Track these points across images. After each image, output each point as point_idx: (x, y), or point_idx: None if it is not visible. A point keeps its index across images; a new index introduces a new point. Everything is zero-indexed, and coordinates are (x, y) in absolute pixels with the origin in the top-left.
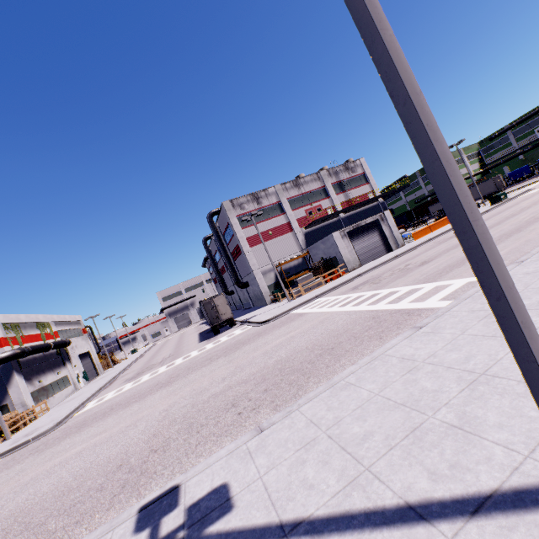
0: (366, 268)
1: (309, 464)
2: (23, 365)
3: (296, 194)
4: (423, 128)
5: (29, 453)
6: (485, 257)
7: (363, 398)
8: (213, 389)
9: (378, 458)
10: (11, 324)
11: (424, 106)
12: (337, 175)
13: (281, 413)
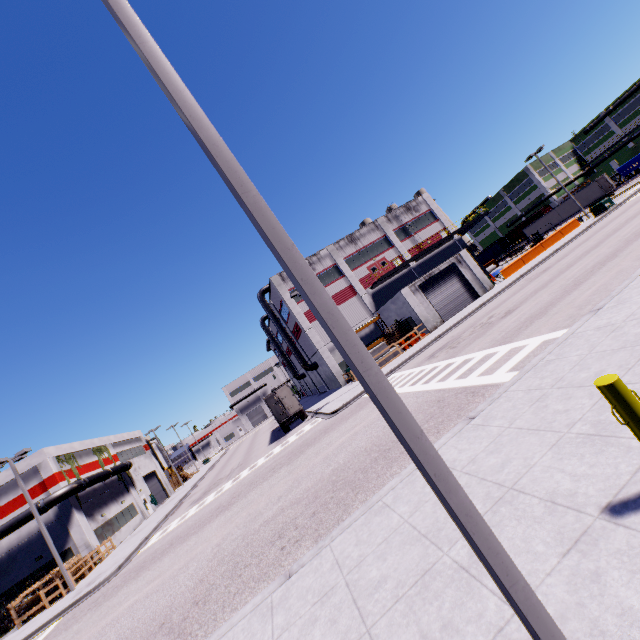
0: (448, 325)
1: (319, 624)
2: (82, 500)
3: (354, 251)
4: (298, 283)
5: (88, 608)
6: (383, 408)
7: (391, 527)
8: (266, 513)
9: (382, 615)
10: (65, 455)
11: (297, 260)
12: (398, 219)
13: (313, 550)
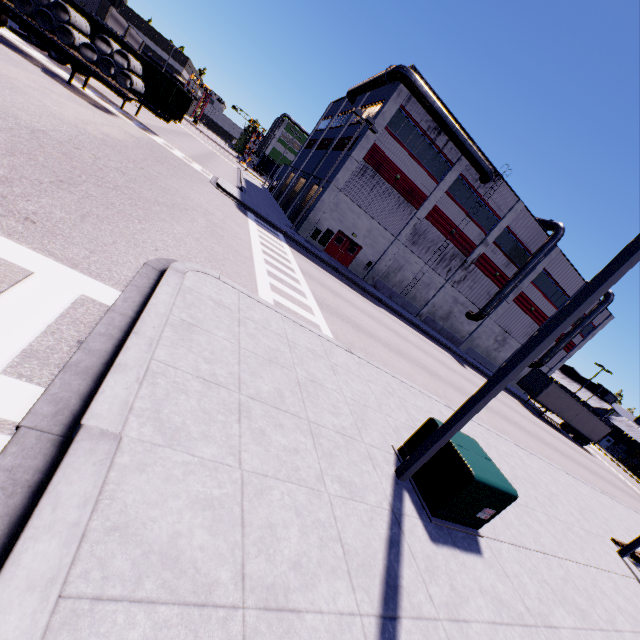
0: None
1: None
2: None
3: None
4: None
5: None
6: None
7: None
8: None
9: None
10: None
11: None
12: None
13: None
